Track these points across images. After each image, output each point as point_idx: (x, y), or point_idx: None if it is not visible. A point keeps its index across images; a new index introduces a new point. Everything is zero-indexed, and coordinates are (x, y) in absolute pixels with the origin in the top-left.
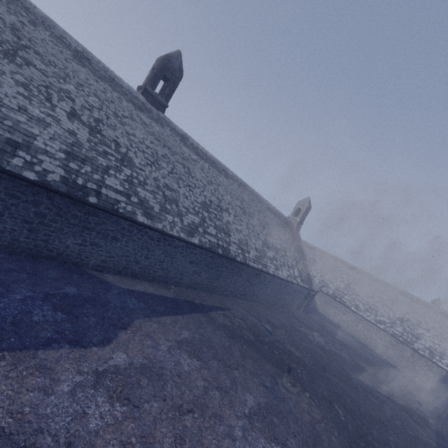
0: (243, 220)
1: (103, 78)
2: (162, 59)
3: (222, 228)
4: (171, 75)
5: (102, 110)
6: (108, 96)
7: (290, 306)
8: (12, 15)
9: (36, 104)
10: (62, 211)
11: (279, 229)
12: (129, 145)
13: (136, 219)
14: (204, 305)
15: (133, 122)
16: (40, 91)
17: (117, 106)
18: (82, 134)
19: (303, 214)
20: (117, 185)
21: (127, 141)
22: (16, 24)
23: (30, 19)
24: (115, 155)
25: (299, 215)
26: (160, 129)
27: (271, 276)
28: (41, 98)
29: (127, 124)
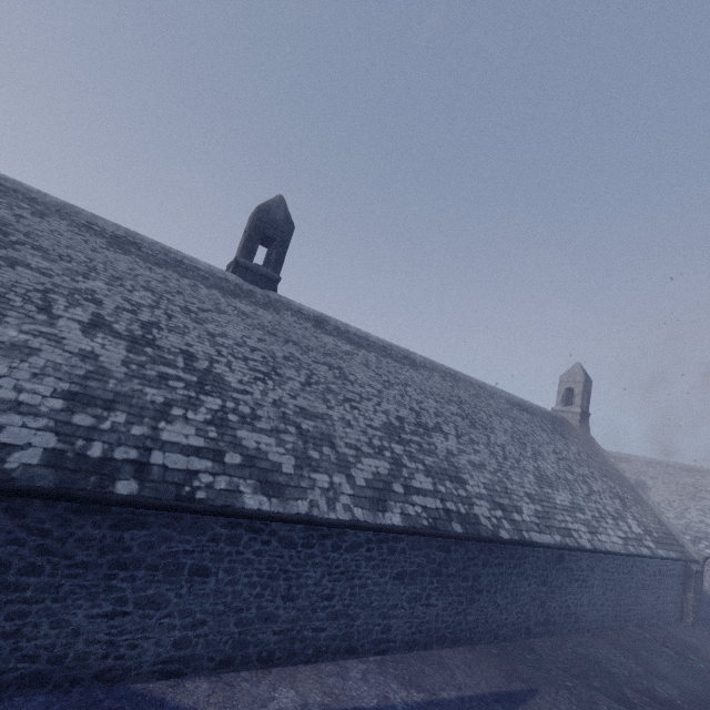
0: (477, 439)
1: (163, 264)
2: (255, 212)
3: (441, 470)
4: (275, 231)
5: (159, 307)
6: (171, 286)
7: (659, 618)
8: (1, 210)
9: (13, 321)
10: (52, 536)
11: (551, 438)
12: (214, 353)
13: (240, 506)
14: (469, 702)
15: (221, 316)
16: (29, 299)
17: (190, 296)
18: (111, 354)
19: (582, 397)
20: (189, 436)
21: (209, 348)
22: (6, 218)
23: (36, 210)
24: (184, 378)
25: (576, 401)
26: (274, 316)
27: (589, 555)
28: (29, 309)
29: (210, 320)
